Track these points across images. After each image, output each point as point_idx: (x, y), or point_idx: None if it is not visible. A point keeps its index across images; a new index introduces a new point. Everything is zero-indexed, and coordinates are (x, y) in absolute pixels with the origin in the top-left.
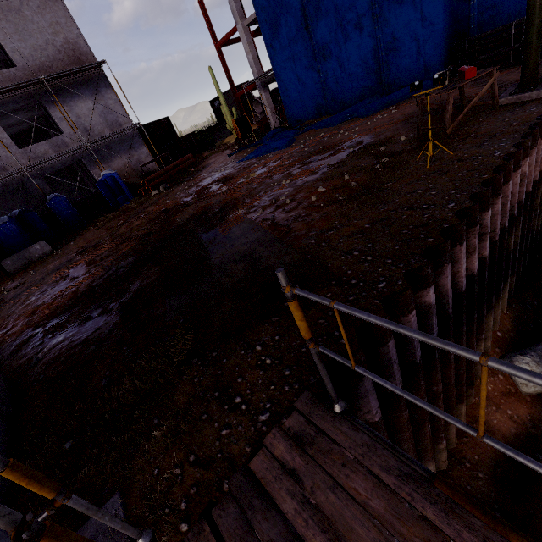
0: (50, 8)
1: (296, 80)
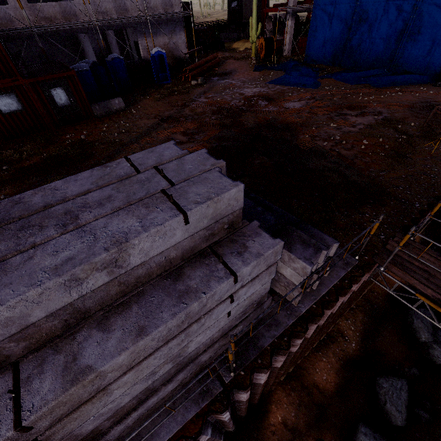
0: None
1: (328, 27)
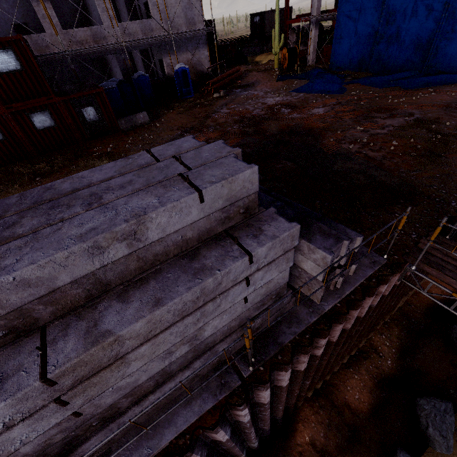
0: None
1: (353, 33)
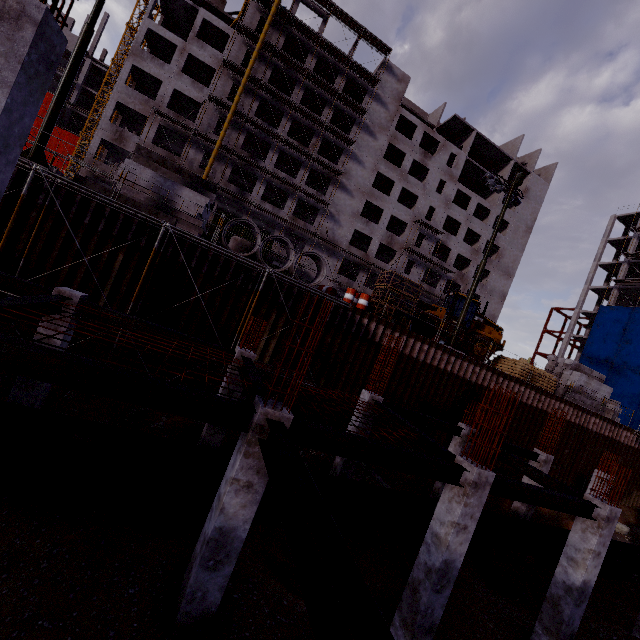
0: (498, 304)
1: None
